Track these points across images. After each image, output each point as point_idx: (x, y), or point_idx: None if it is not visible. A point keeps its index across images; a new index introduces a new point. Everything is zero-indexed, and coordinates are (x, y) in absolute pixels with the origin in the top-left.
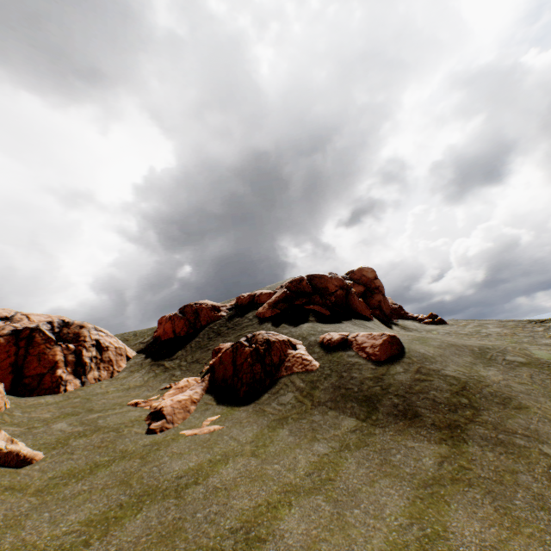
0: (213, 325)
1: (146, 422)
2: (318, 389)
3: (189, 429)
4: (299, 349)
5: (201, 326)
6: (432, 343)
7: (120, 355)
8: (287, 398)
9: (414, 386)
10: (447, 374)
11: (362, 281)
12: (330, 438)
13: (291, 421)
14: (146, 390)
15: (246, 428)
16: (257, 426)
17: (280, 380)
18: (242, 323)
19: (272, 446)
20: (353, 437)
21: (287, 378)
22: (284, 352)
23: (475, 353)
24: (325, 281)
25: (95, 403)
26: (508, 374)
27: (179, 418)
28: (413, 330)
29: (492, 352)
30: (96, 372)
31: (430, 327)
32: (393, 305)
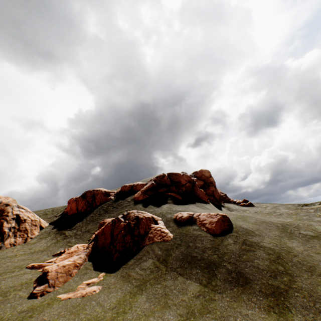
0: (104, 204)
1: (33, 285)
2: (171, 256)
3: (66, 292)
4: (159, 224)
5: (96, 205)
6: (250, 221)
7: (35, 225)
8: (147, 263)
9: (242, 256)
10: (265, 246)
11: (202, 178)
12: (178, 304)
13: (149, 285)
14: (46, 254)
15: (112, 292)
16: (121, 290)
17: (144, 247)
18: (123, 204)
19: (130, 312)
20: (197, 303)
21: (149, 246)
22: (148, 226)
23: (280, 228)
24: (179, 177)
25: (1, 266)
26: (306, 245)
27: (60, 282)
28: (234, 210)
29: (290, 227)
30: (13, 239)
31: (245, 208)
32: (221, 193)
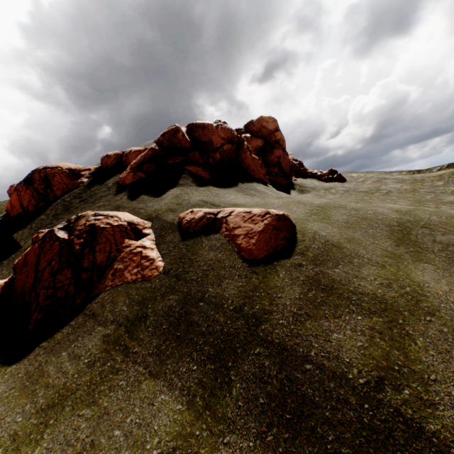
0: (68, 195)
1: None
2: (144, 322)
3: None
4: (143, 239)
5: (56, 198)
6: (337, 219)
7: None
8: (90, 340)
9: (305, 323)
10: (363, 291)
11: (261, 135)
12: None
13: (65, 411)
14: None
15: None
16: None
17: (98, 296)
18: (98, 193)
19: None
20: None
21: (109, 293)
22: (118, 245)
23: (395, 232)
24: (209, 133)
25: None
26: (452, 276)
27: None
28: (311, 189)
29: (415, 229)
30: None
31: (329, 185)
32: (294, 161)
